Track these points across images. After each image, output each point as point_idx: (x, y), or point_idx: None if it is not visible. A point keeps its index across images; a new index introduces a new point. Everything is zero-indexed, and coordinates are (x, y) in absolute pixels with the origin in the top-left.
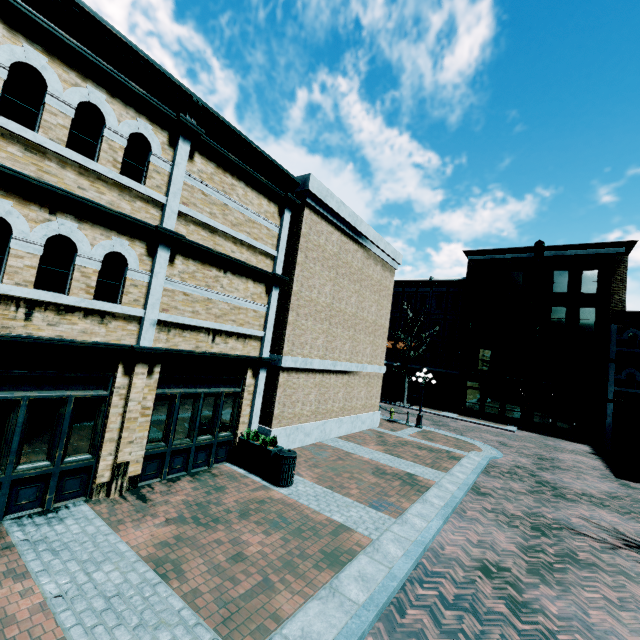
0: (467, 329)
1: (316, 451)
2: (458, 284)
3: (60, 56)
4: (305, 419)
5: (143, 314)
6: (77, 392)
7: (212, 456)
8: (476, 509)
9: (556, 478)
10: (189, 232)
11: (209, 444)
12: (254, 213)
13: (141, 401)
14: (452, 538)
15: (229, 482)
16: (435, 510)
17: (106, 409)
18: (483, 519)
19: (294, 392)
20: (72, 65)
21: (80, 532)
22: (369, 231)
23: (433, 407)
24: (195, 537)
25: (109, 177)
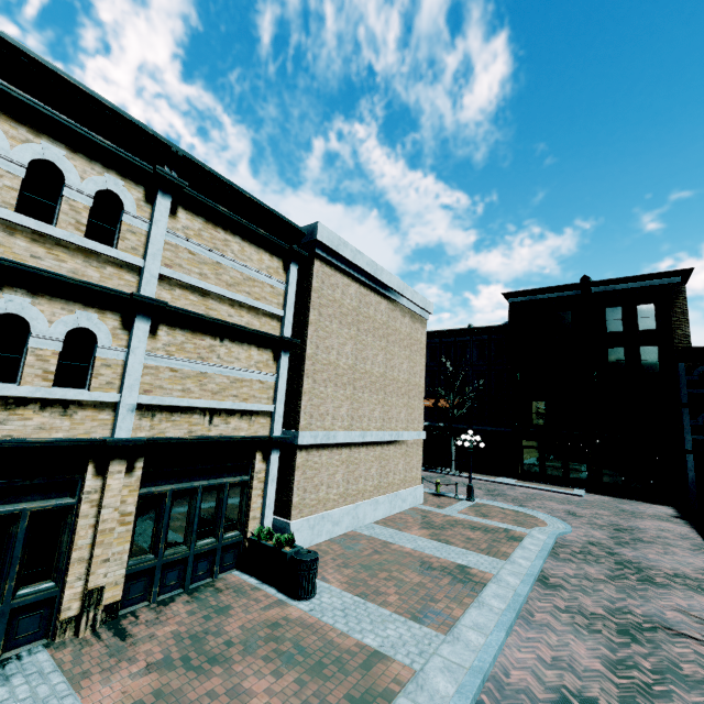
0: (515, 380)
1: (347, 544)
2: (500, 330)
3: (6, 111)
4: (332, 504)
5: (118, 399)
6: (34, 503)
7: (216, 564)
8: (546, 609)
9: (639, 555)
10: (174, 297)
11: (212, 549)
12: (254, 270)
13: (118, 506)
14: (518, 657)
15: (236, 599)
16: (494, 617)
17: (73, 521)
18: (556, 624)
19: (316, 473)
20: (22, 120)
21: (28, 696)
22: (392, 280)
23: (486, 472)
24: (182, 689)
25: (71, 242)
